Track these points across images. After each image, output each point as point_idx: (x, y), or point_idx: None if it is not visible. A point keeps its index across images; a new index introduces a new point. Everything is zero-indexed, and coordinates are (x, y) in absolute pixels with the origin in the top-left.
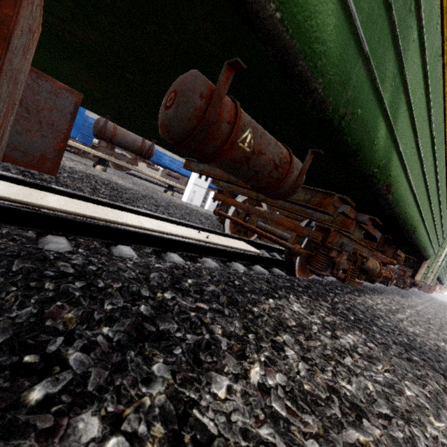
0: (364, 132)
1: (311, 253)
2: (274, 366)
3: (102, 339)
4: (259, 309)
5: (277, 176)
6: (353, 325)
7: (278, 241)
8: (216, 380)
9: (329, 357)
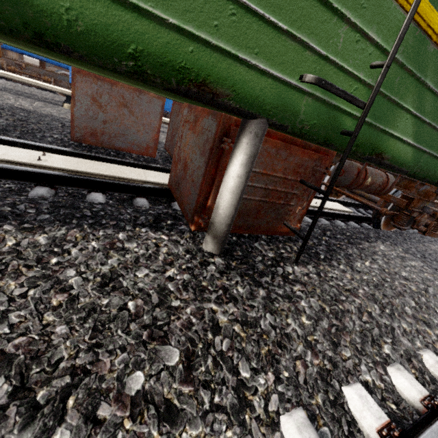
0: (428, 172)
1: (396, 213)
2: (373, 263)
3: (321, 249)
4: (362, 246)
5: (379, 189)
6: (418, 259)
7: (368, 204)
8: (356, 263)
9: (397, 266)
